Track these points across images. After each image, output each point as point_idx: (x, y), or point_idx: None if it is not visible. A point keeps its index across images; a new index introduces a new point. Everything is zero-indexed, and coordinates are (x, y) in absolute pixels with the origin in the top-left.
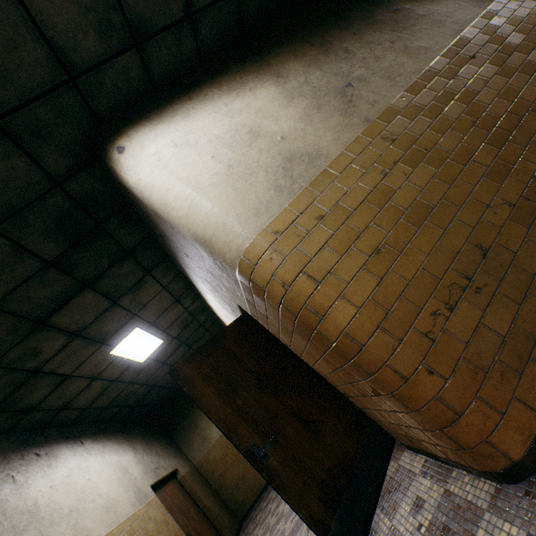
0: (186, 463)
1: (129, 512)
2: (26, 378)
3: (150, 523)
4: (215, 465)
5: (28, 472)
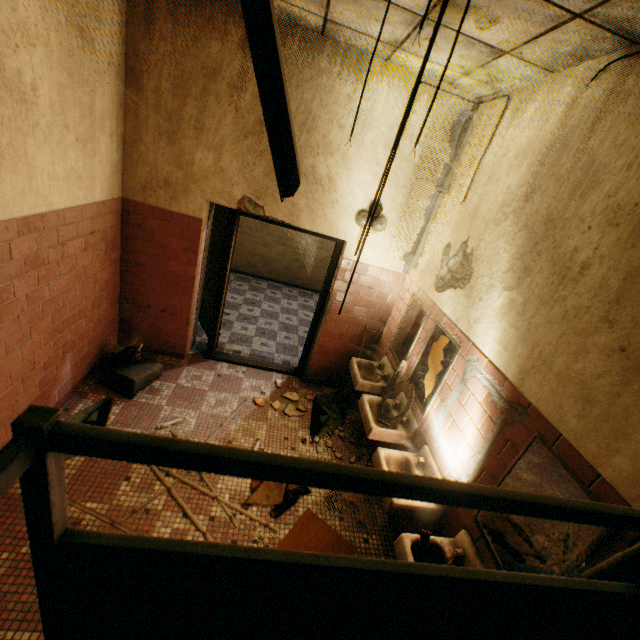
0: None
1: None
2: None
3: None
4: None
5: None
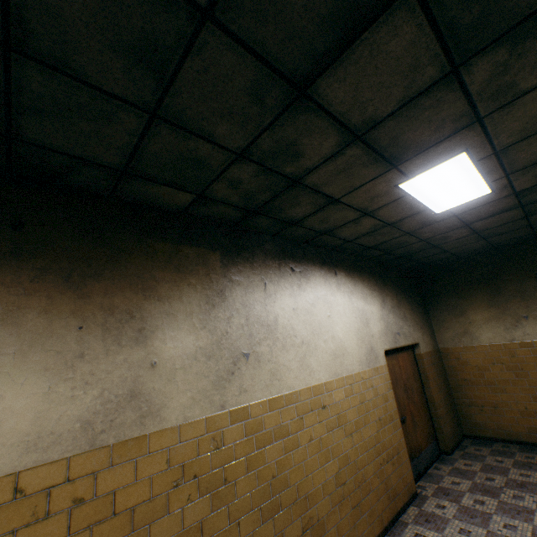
0: (429, 341)
1: (353, 369)
2: (284, 186)
3: (369, 391)
4: (463, 367)
5: (278, 285)
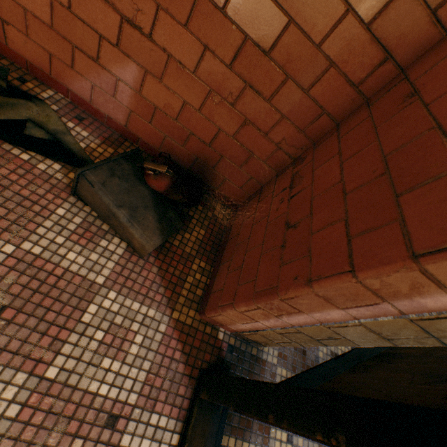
0: None
1: None
2: None
3: None
4: None
5: None
